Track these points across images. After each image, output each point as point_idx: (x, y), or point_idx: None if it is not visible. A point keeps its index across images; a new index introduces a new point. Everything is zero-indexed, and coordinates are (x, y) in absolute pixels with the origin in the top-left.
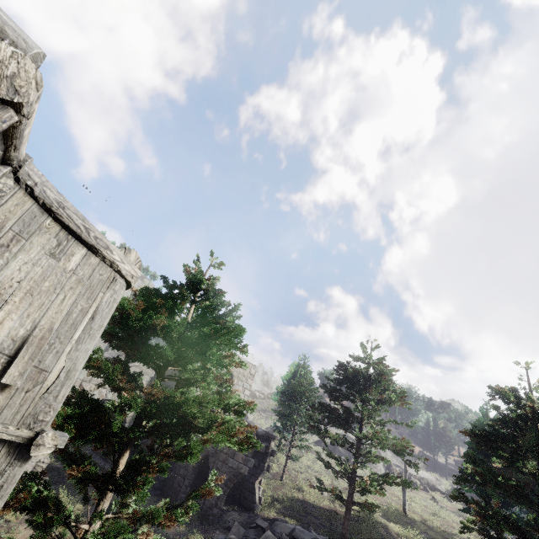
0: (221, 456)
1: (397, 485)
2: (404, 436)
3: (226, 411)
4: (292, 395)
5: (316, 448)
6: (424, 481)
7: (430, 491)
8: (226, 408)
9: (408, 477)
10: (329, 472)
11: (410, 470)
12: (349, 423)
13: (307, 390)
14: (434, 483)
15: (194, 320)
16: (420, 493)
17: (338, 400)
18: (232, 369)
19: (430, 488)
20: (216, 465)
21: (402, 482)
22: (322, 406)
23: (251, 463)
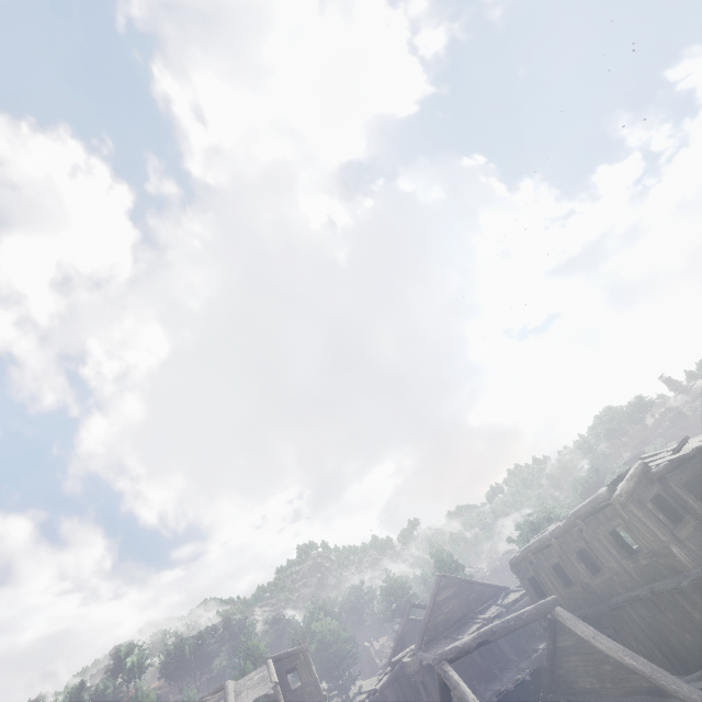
0: None
1: None
2: None
3: None
4: None
5: None
6: None
7: None
8: None
9: None
10: None
11: None
12: None
13: None
14: None
15: None
16: None
17: None
18: None
19: None
20: None
21: None
22: None
23: None
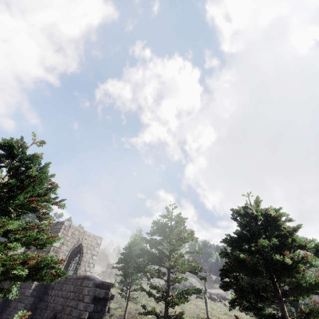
0: (66, 310)
1: (194, 294)
2: (194, 258)
3: (28, 246)
4: (129, 253)
5: (152, 291)
6: (219, 295)
7: (223, 301)
8: (27, 244)
9: (210, 296)
10: (160, 305)
11: (211, 290)
12: (161, 259)
13: (138, 248)
14: (225, 295)
15: (8, 180)
16: (217, 304)
17: (153, 245)
18: (82, 241)
19: (223, 299)
20: (62, 318)
21: (196, 290)
22: (142, 250)
23: (90, 308)
